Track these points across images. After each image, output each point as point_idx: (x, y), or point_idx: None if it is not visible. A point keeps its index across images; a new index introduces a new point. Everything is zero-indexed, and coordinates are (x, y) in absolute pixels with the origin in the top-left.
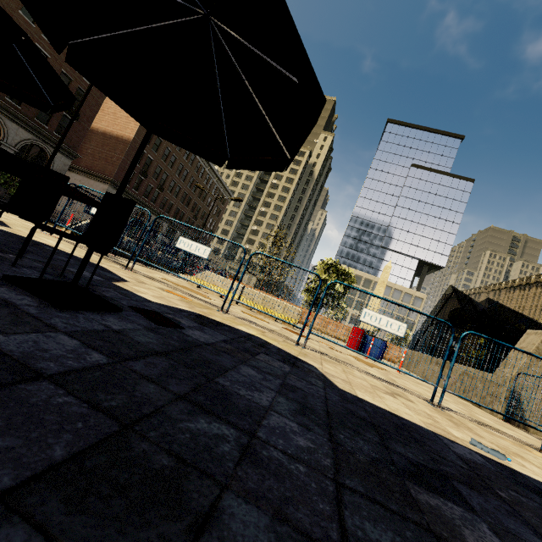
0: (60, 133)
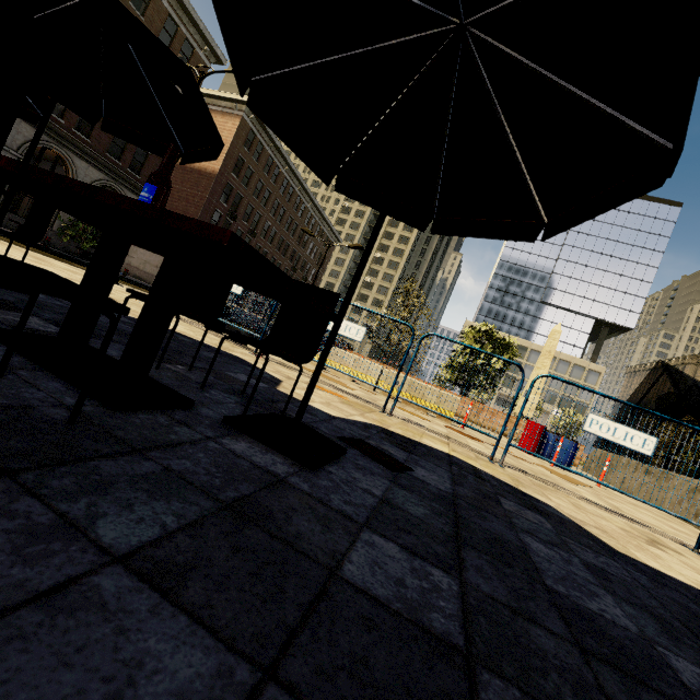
0: (134, 169)
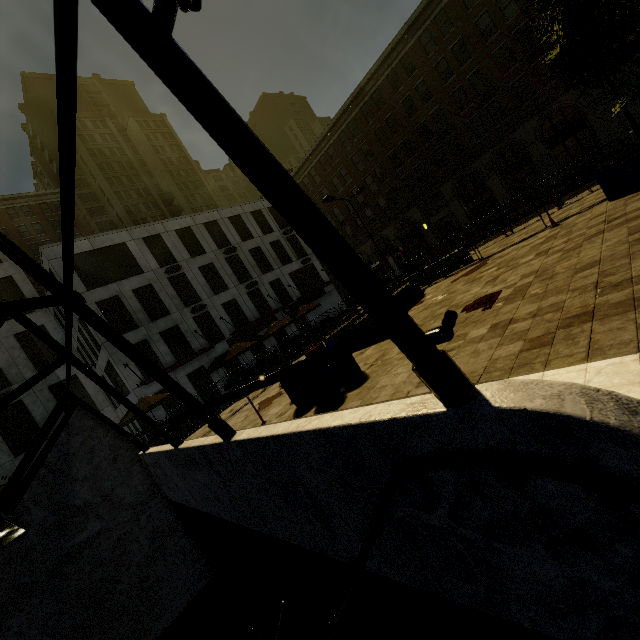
0: None
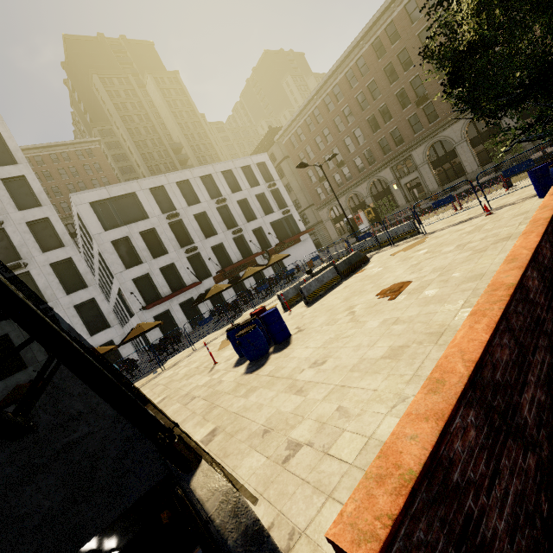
0: None
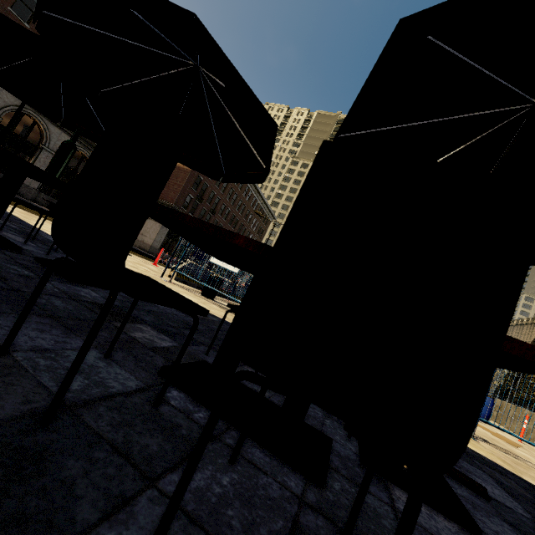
0: None
